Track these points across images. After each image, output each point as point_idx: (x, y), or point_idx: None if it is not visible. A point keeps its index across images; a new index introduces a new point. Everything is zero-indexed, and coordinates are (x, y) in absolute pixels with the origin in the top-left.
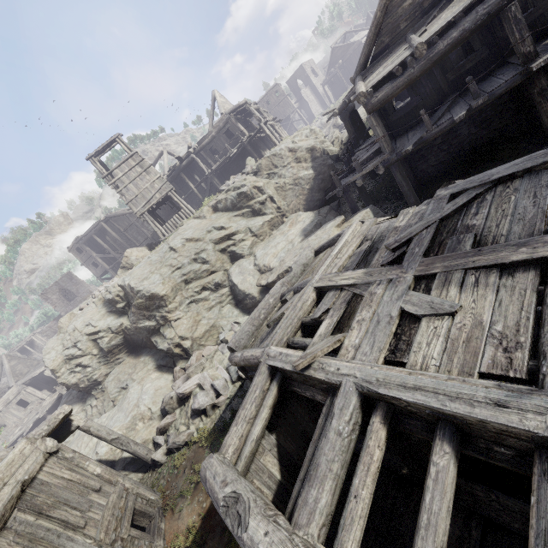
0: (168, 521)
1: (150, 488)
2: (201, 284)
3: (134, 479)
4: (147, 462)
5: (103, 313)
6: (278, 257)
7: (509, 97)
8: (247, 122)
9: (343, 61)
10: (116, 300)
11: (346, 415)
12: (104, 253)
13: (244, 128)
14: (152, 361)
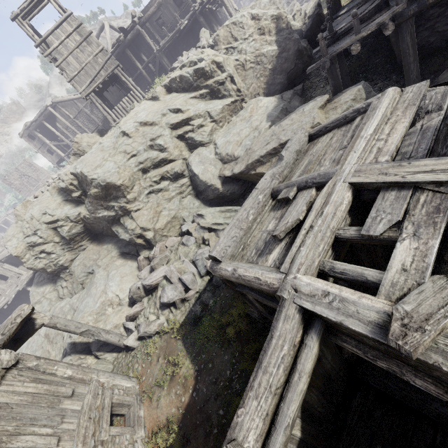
0: (146, 408)
1: (125, 377)
2: (160, 174)
3: (109, 358)
4: (120, 347)
5: (58, 202)
6: (243, 145)
7: None
8: None
9: None
10: (70, 188)
11: None
12: (56, 140)
13: None
14: (115, 249)
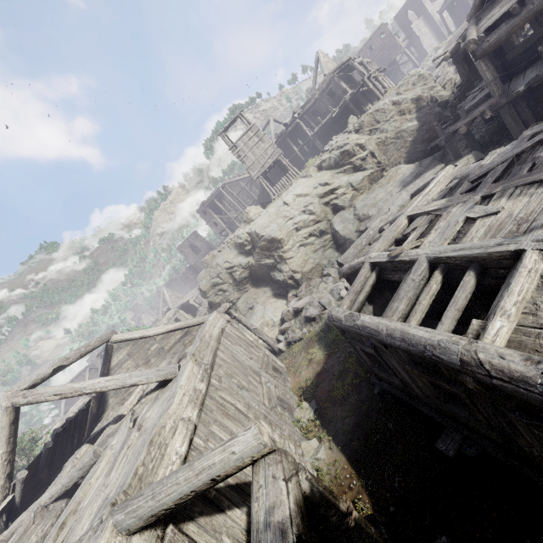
0: (292, 378)
1: (279, 360)
2: (308, 231)
3: None
4: (274, 350)
5: (235, 254)
6: (377, 206)
7: None
8: (349, 78)
9: None
10: (244, 243)
11: (418, 272)
12: (221, 214)
13: (347, 86)
14: (270, 291)
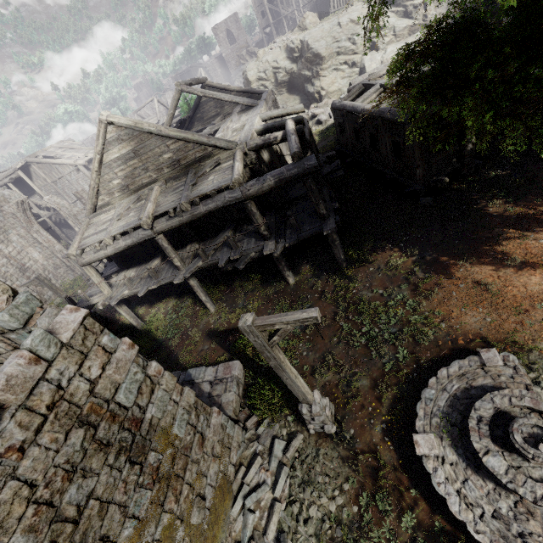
0: None
1: None
2: (345, 59)
3: None
4: None
5: (284, 57)
6: None
7: None
8: None
9: None
10: (295, 50)
11: (373, 89)
12: (272, 3)
13: None
14: (299, 100)
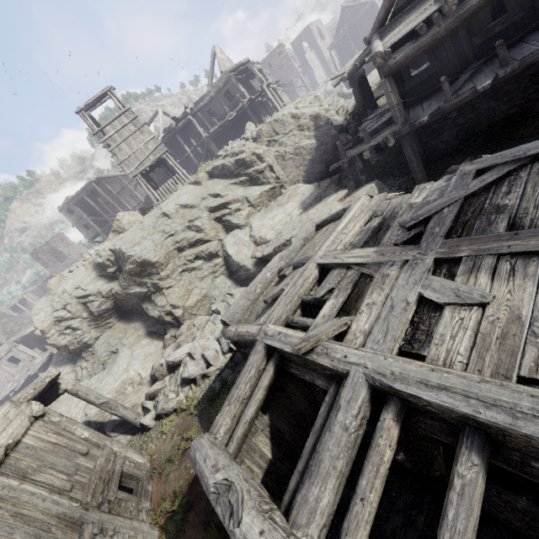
0: (155, 484)
1: (138, 452)
2: (194, 253)
3: (123, 440)
4: (136, 426)
5: (93, 277)
6: (275, 229)
7: (537, 68)
8: (248, 84)
9: (353, 23)
10: (106, 264)
11: (354, 409)
12: (95, 215)
13: (245, 90)
14: (143, 327)
